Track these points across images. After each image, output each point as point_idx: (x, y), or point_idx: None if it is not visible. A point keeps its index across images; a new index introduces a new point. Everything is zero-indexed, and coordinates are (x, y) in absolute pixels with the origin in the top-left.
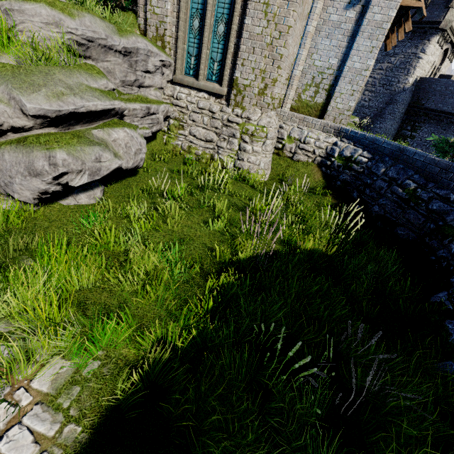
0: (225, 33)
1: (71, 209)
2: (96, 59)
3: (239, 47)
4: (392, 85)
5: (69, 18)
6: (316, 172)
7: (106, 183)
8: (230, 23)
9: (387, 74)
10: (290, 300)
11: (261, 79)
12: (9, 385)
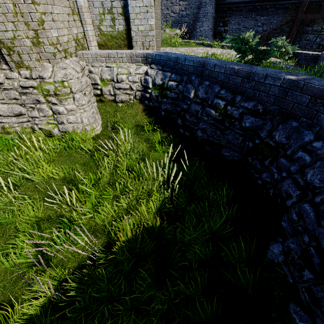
0: None
1: None
2: None
3: None
4: None
5: None
6: (141, 107)
7: None
8: None
9: None
10: None
11: (25, 25)
12: None
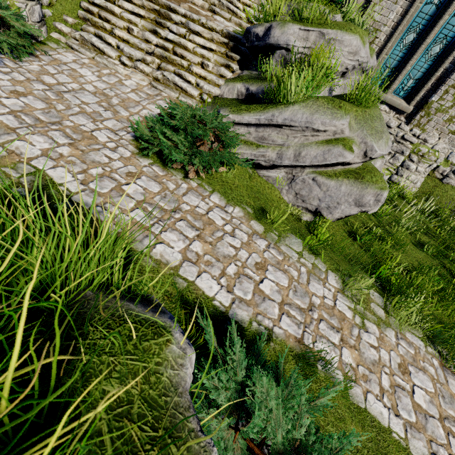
0: (438, 55)
1: (333, 223)
2: (346, 77)
3: (451, 73)
4: None
5: (362, 46)
6: None
7: None
8: (449, 47)
9: None
10: None
11: None
12: (453, 374)
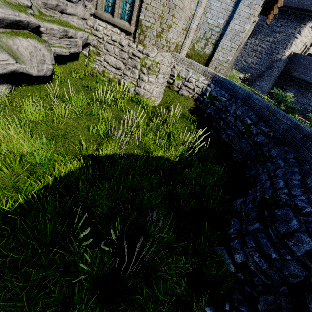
0: None
1: None
2: None
3: None
4: (273, 55)
5: None
6: (192, 104)
7: (18, 84)
8: None
9: (272, 46)
10: (121, 189)
11: (159, 24)
12: None
